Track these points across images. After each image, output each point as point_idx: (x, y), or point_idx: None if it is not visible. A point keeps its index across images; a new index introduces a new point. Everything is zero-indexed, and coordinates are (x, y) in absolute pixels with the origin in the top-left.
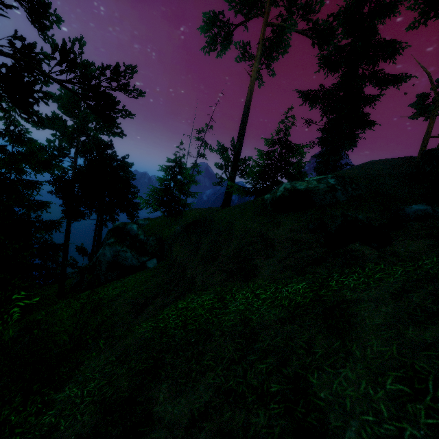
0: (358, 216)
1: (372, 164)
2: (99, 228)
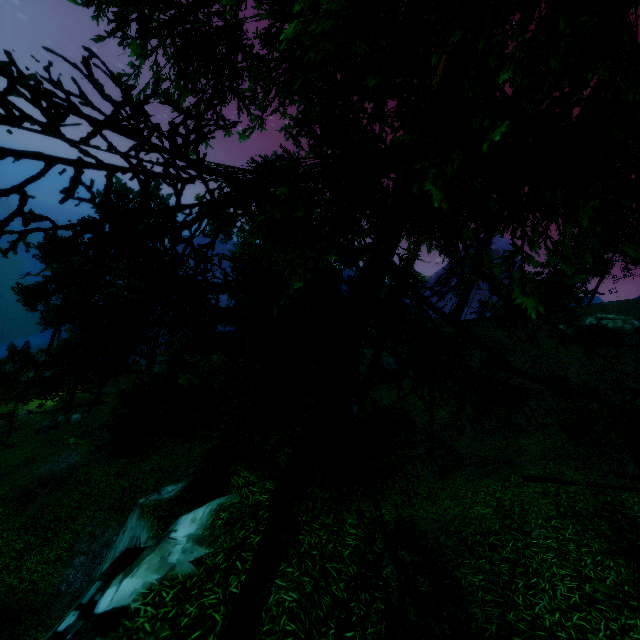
0: None
1: None
2: None
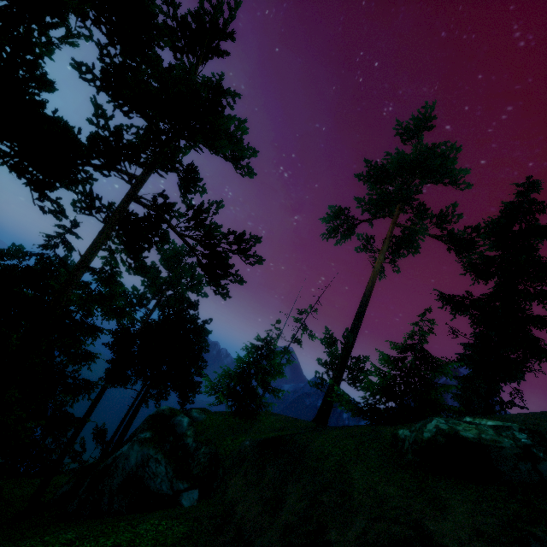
0: None
1: None
2: (137, 406)
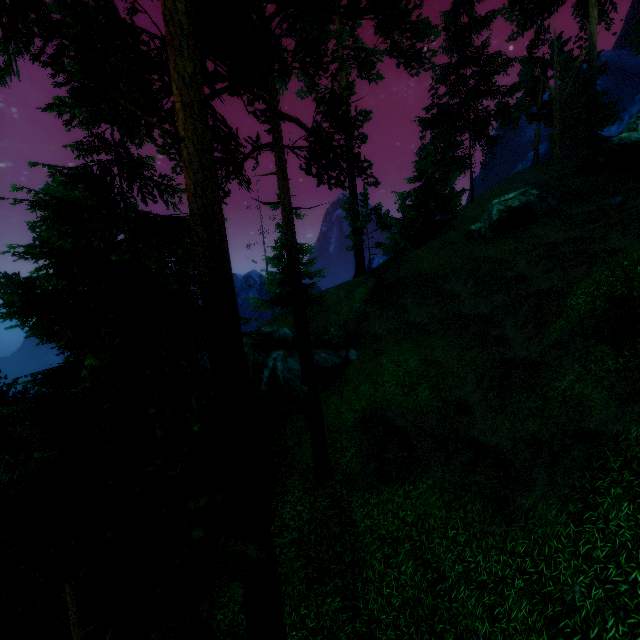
0: None
1: (518, 177)
2: None
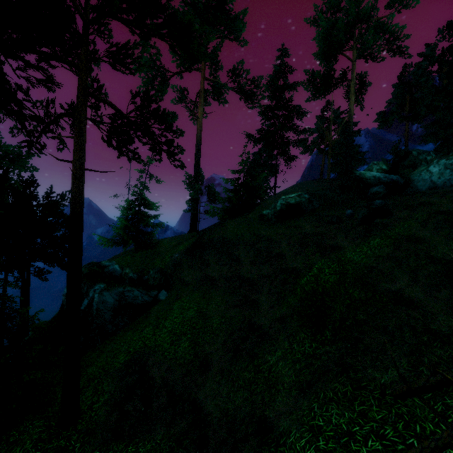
0: (372, 206)
1: (304, 185)
2: (28, 288)
